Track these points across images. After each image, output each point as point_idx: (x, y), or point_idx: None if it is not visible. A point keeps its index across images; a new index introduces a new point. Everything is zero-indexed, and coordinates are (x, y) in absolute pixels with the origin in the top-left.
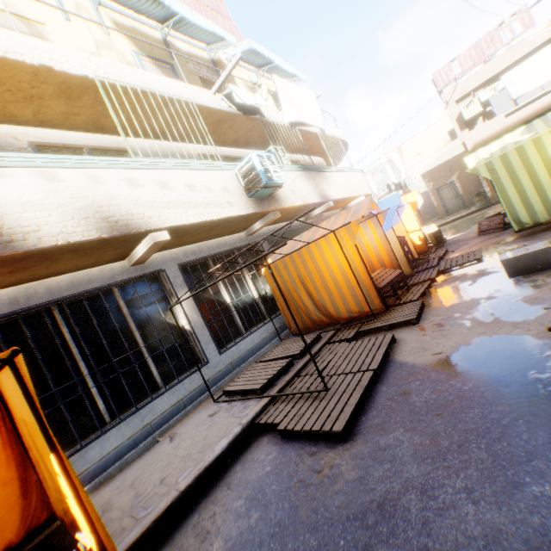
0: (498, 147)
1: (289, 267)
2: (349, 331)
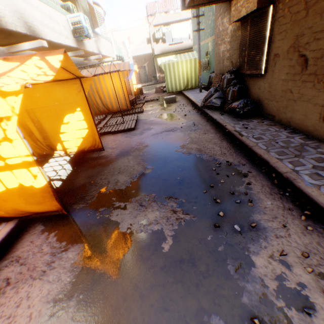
0: (168, 60)
1: (91, 83)
2: (119, 115)
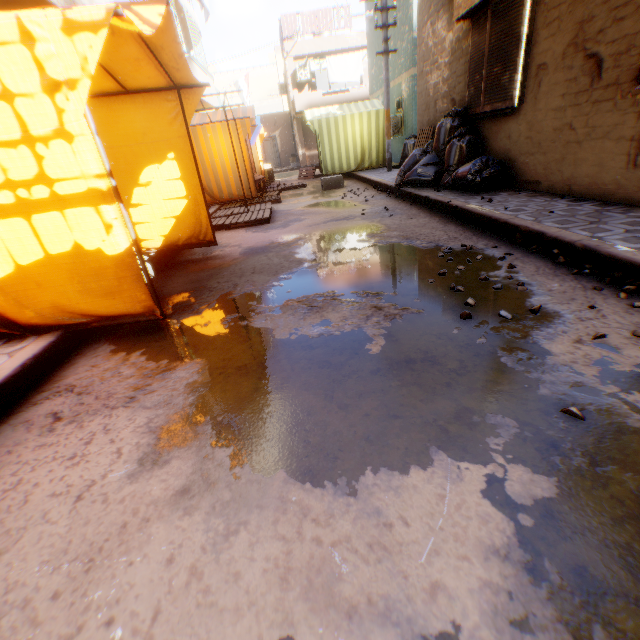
0: (326, 113)
1: None
2: (234, 205)
